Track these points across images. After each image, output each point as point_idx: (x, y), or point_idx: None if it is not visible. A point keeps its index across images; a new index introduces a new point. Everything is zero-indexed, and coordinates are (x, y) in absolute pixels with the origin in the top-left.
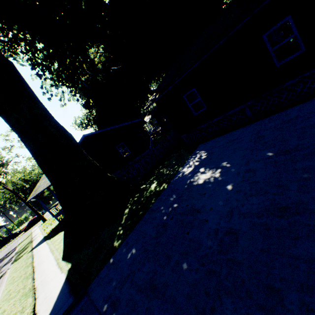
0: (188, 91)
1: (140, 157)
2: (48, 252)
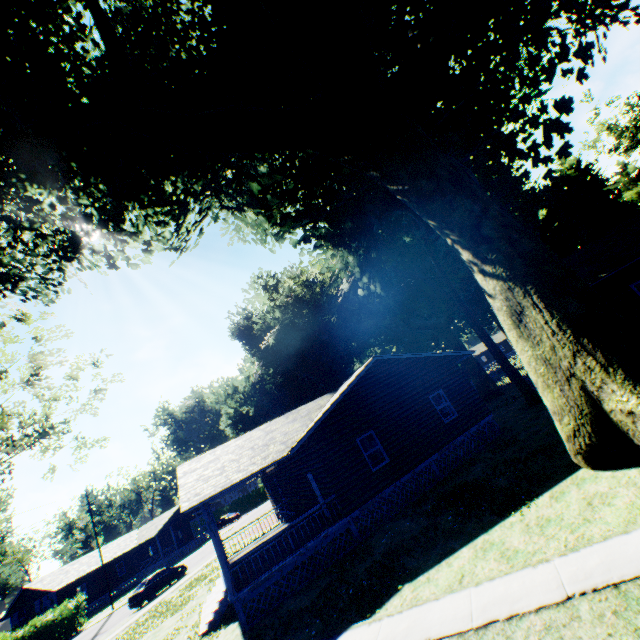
0: (639, 278)
1: (476, 429)
2: (542, 565)
